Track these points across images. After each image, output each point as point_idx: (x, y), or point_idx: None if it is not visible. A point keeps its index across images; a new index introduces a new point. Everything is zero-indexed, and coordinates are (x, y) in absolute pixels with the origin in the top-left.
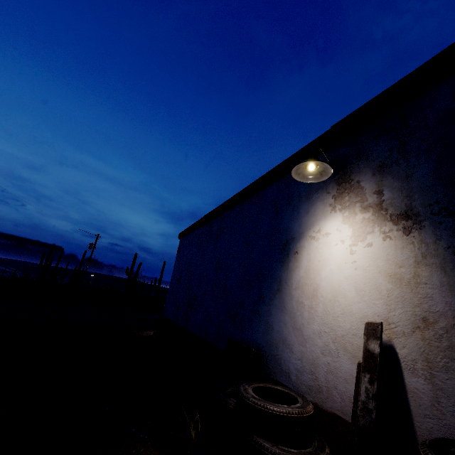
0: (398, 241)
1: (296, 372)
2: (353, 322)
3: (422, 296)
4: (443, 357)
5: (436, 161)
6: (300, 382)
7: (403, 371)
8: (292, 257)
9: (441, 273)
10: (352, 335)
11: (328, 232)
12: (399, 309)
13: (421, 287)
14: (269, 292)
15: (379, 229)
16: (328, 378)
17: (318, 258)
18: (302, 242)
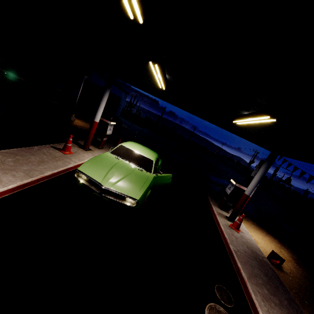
0: None
1: None
2: None
3: None
4: None
5: None
6: None
7: None
8: None
9: None
10: None
11: None
12: None
13: None
14: None
15: None
16: None
17: None
18: None
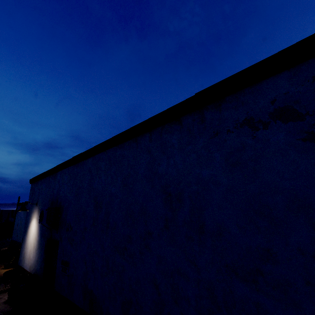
0: None
1: None
2: None
3: None
4: None
5: None
6: None
7: None
8: None
9: None
10: None
11: None
12: None
13: None
14: None
15: None
16: None
17: None
18: None
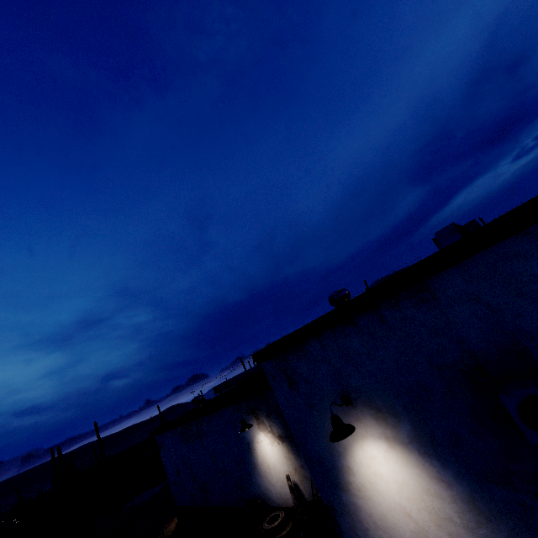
0: (282, 445)
1: (277, 499)
2: (283, 474)
3: (293, 462)
4: (302, 478)
5: (279, 419)
6: (280, 502)
7: (298, 485)
8: (253, 451)
9: (293, 455)
10: (285, 479)
11: (262, 440)
12: (291, 467)
13: (292, 460)
14: (252, 469)
15: (276, 441)
16: (286, 496)
17: (263, 451)
18: (254, 444)
